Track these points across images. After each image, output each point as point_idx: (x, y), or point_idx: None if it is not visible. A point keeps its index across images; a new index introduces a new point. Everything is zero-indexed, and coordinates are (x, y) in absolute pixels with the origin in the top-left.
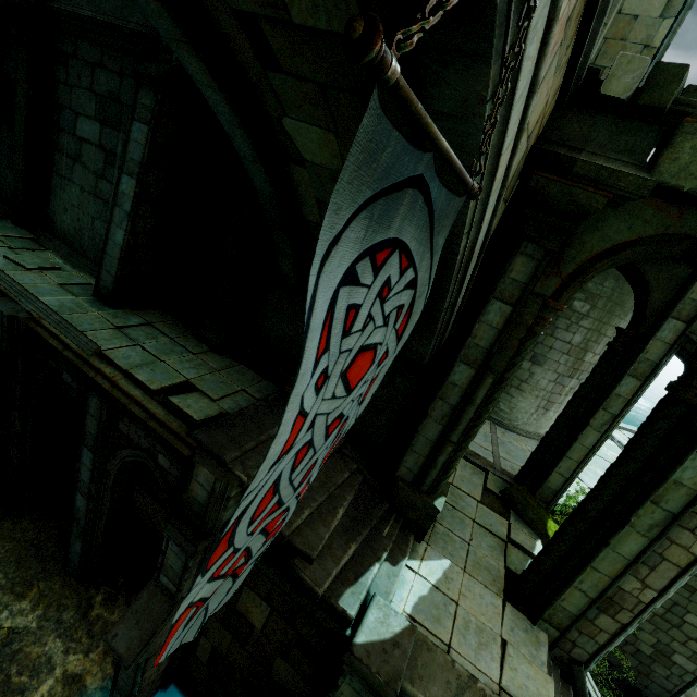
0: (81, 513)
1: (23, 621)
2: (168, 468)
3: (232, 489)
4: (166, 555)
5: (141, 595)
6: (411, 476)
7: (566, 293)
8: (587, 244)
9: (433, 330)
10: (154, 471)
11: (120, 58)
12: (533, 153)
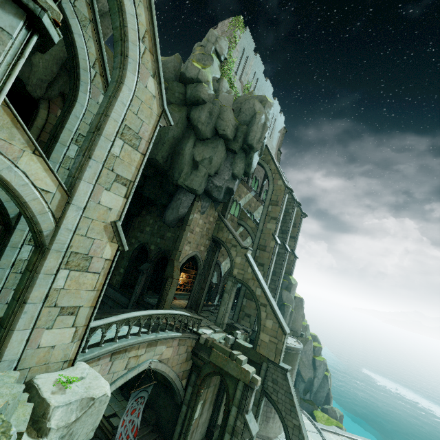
0: None
1: None
2: None
3: None
4: None
5: None
6: None
7: (202, 384)
8: (204, 372)
9: (177, 394)
10: None
11: (118, 307)
12: (192, 351)
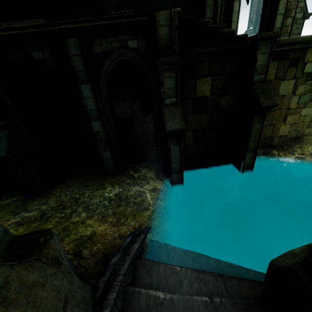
0: (100, 133)
1: (115, 191)
2: (137, 46)
3: (176, 18)
4: (164, 85)
5: (164, 113)
6: (211, 21)
7: None
8: None
9: None
10: (128, 59)
11: None
12: None
